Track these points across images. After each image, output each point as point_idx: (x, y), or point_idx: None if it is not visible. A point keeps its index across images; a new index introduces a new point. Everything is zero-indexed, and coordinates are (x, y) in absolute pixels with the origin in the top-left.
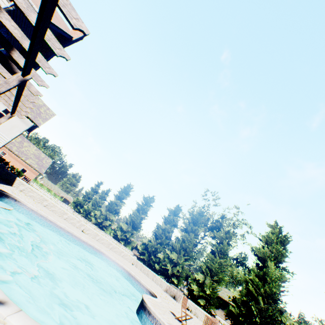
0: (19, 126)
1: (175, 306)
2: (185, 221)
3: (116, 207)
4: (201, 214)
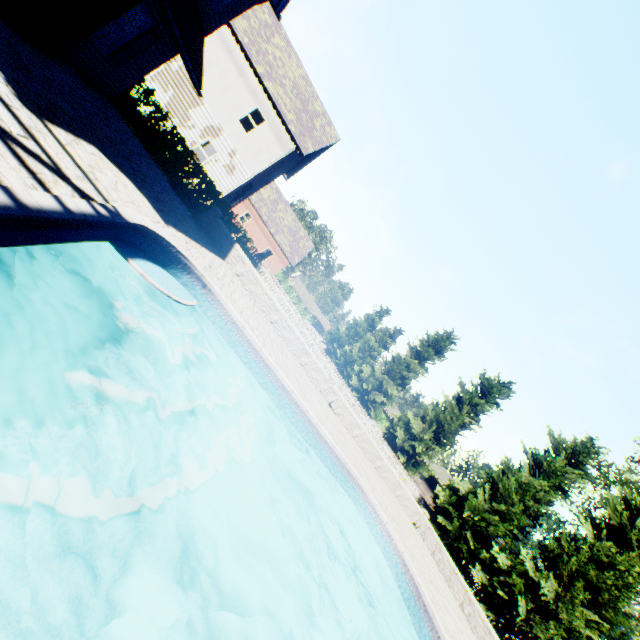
0: (269, 150)
1: None
2: (616, 505)
3: (405, 373)
4: None
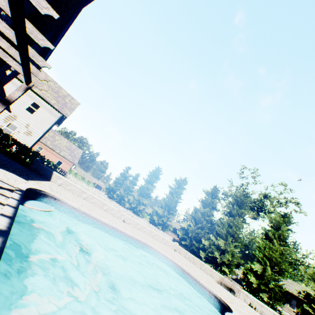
0: (48, 119)
1: (246, 312)
2: (228, 204)
3: (147, 192)
4: (245, 195)
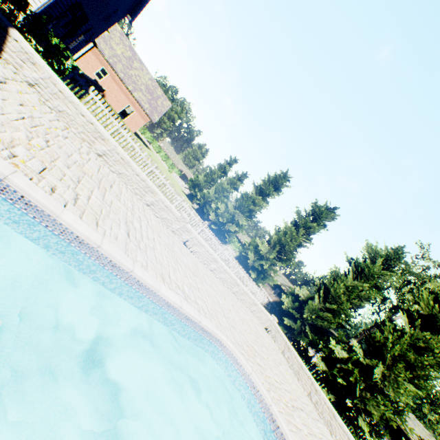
0: None
1: None
2: (430, 300)
3: (252, 207)
4: None
